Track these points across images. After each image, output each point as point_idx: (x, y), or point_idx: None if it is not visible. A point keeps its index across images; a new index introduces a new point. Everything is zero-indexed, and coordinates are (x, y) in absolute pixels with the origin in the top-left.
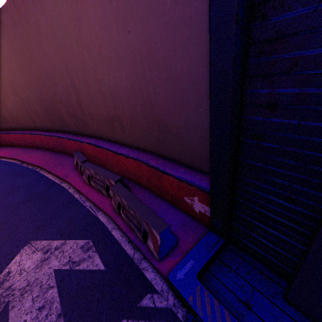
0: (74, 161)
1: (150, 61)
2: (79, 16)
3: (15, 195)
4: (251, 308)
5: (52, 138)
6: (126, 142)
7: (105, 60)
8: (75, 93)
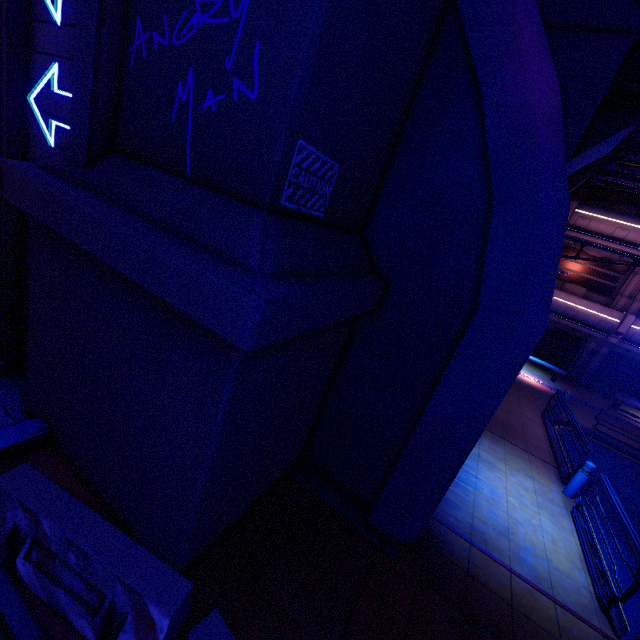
0: None
1: None
2: None
3: None
4: None
5: None
6: None
7: None
8: None
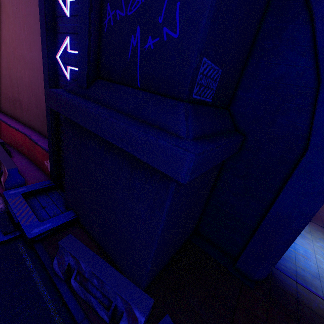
0: None
1: (41, 74)
2: (3, 22)
3: None
4: (45, 208)
5: None
6: (23, 120)
7: (16, 58)
8: None
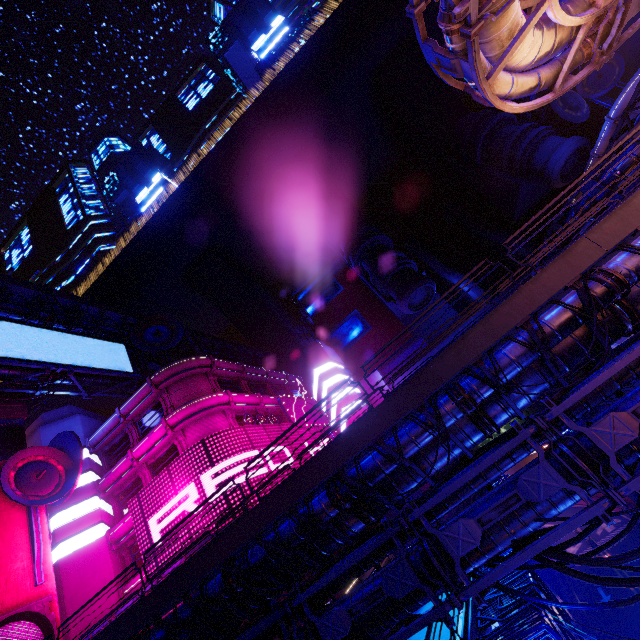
0: None
1: None
2: None
3: None
4: None
5: None
6: None
7: None
8: None
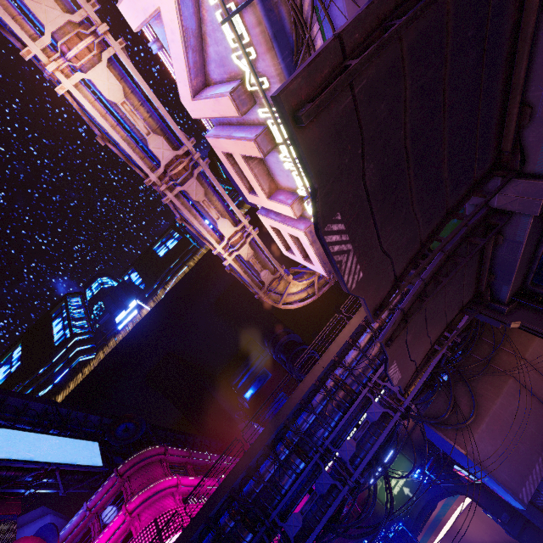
0: None
1: None
2: None
3: None
4: None
5: None
6: None
7: None
8: (500, 527)
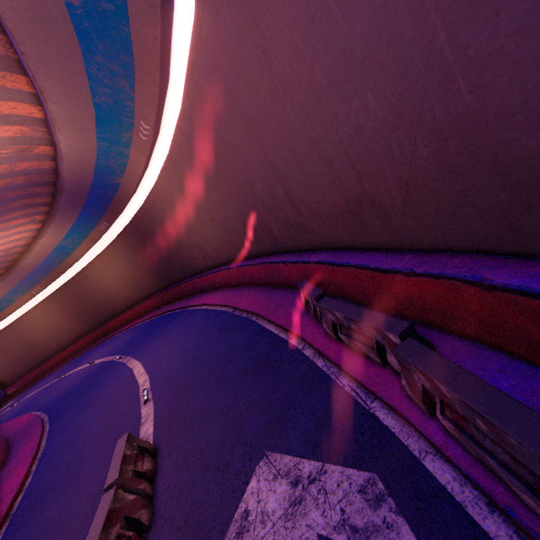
0: (299, 298)
1: (450, 6)
2: (265, 45)
3: (234, 362)
4: None
5: (263, 266)
6: (396, 242)
7: (323, 93)
8: (281, 185)
